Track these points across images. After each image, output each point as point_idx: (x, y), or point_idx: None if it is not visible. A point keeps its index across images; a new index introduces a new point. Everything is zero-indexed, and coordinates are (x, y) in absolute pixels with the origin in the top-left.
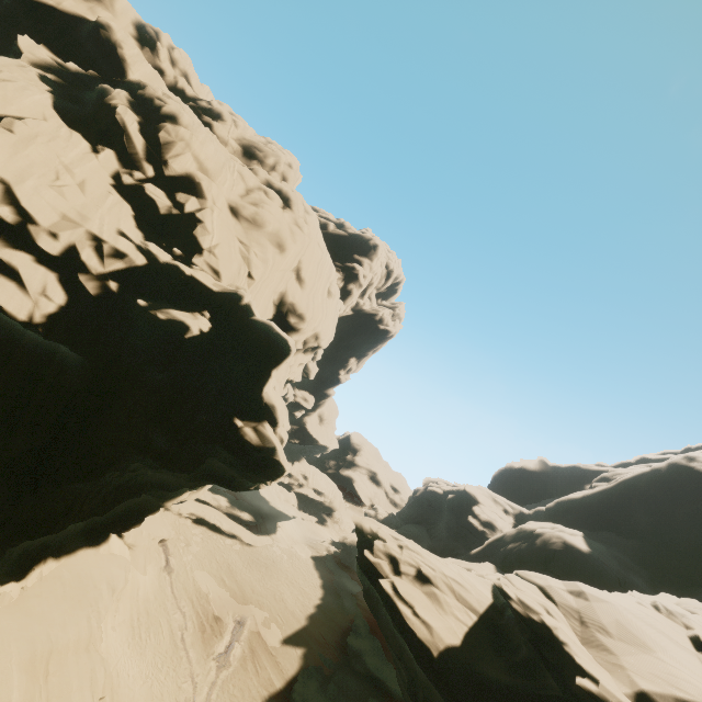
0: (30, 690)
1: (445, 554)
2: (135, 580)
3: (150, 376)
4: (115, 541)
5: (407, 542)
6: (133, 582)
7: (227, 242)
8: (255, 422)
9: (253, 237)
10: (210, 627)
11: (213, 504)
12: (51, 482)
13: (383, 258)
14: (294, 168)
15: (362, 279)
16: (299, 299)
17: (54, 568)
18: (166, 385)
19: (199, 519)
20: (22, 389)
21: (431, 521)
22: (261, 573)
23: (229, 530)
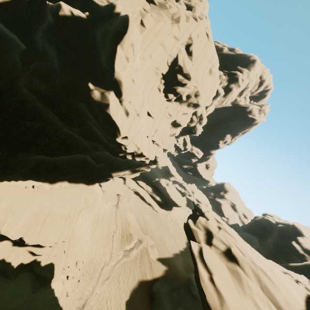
0: (31, 223)
1: (269, 258)
2: (101, 204)
3: (51, 54)
4: (97, 186)
5: (226, 227)
6: (99, 205)
7: (132, 3)
8: (103, 89)
9: (155, 11)
10: (126, 237)
11: (145, 188)
12: (7, 113)
13: (258, 71)
14: (203, 2)
15: (240, 81)
16: (185, 65)
17: (67, 186)
18: (55, 58)
19: (137, 192)
20: (1, 62)
21: (263, 236)
22: (157, 224)
23: (148, 201)
